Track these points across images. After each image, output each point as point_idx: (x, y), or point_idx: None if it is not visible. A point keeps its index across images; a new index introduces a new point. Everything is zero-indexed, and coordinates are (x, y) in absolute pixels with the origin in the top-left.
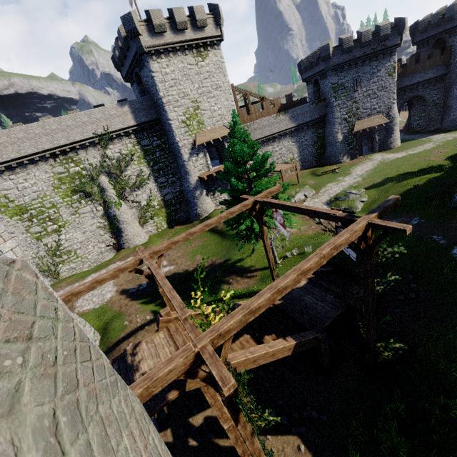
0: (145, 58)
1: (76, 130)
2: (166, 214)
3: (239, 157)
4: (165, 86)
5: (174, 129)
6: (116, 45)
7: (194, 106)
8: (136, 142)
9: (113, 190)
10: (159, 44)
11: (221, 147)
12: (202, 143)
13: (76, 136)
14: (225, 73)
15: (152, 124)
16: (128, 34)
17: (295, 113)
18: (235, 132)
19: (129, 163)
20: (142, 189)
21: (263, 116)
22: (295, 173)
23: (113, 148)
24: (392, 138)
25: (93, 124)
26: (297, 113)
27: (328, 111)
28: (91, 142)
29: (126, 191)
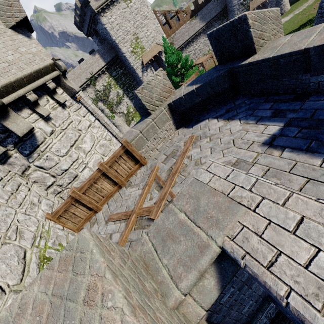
0: (97, 17)
1: (77, 80)
2: (139, 115)
3: (173, 63)
4: (114, 31)
5: (128, 59)
6: (76, 14)
7: (135, 37)
8: (109, 75)
9: (107, 109)
10: (102, 3)
11: (159, 60)
12: (147, 62)
13: (78, 83)
14: (147, 5)
15: (114, 60)
16: (83, 5)
17: (203, 13)
18: (167, 49)
19: (110, 90)
20: (122, 104)
21: (181, 26)
22: (213, 61)
23: (99, 84)
24: (282, 4)
25: (84, 73)
26: (204, 14)
27: (227, 2)
28: (86, 84)
29: (114, 108)
